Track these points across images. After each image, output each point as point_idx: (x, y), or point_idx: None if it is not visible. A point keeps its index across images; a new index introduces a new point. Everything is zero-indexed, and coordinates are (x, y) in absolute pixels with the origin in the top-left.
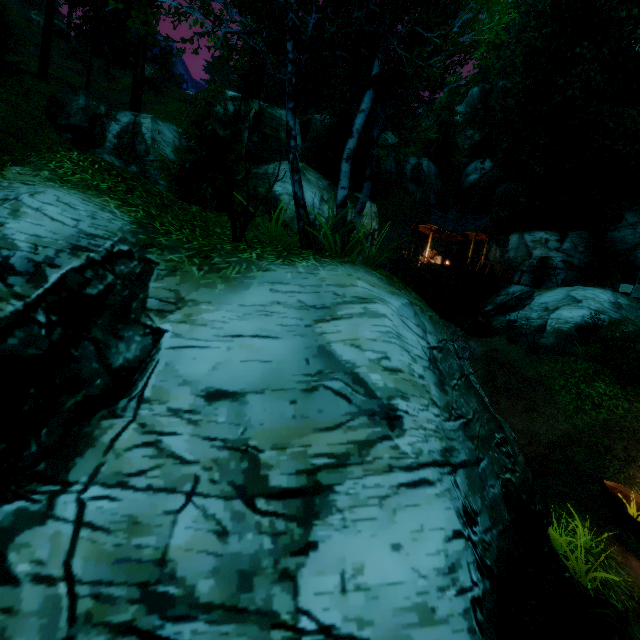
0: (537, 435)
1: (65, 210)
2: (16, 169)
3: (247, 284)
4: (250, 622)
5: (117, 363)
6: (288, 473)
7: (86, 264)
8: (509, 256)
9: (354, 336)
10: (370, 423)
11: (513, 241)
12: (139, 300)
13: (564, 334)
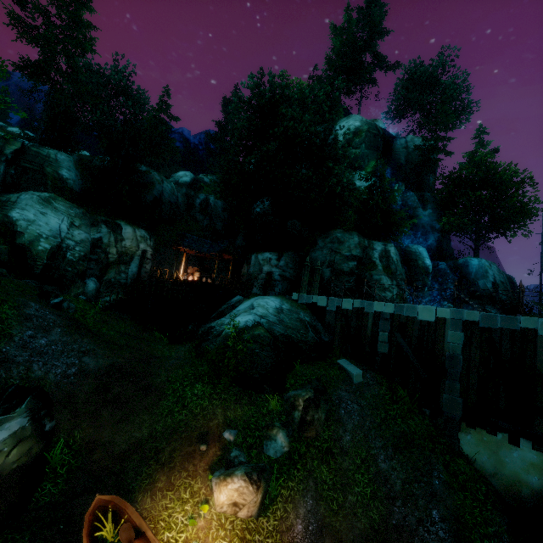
0: (114, 446)
1: None
2: None
3: None
4: None
5: None
6: None
7: None
8: (250, 271)
9: None
10: None
11: (252, 259)
12: None
13: (227, 338)
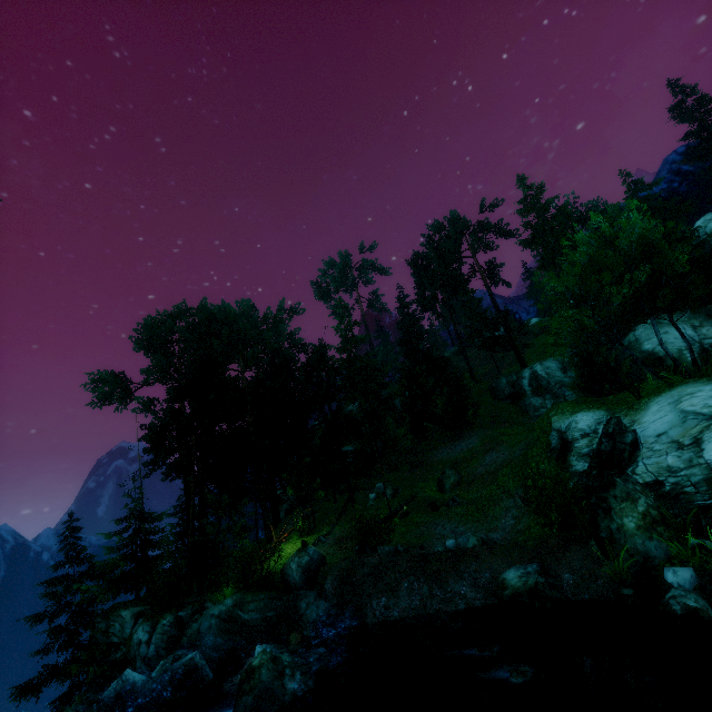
0: None
1: (587, 417)
2: (555, 417)
3: (649, 408)
4: (696, 467)
5: (629, 442)
6: (689, 440)
7: (604, 425)
8: None
9: (691, 404)
10: (707, 421)
11: None
12: (623, 427)
13: None
